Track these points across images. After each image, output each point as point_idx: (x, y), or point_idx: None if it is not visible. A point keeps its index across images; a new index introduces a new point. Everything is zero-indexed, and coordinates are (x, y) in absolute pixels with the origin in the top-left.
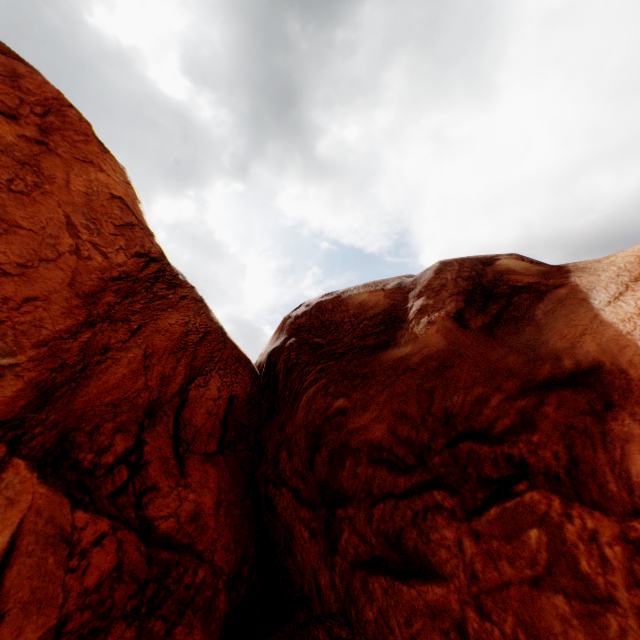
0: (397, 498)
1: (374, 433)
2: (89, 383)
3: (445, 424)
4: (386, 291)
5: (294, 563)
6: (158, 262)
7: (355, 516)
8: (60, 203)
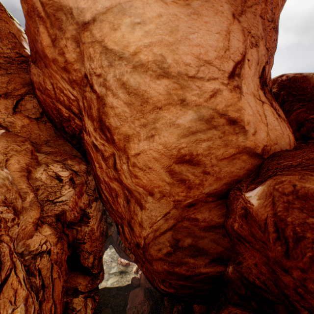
0: None
1: None
2: None
3: None
4: None
5: None
6: None
7: None
8: None
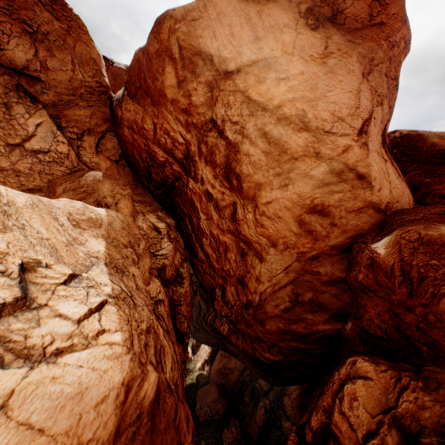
0: None
1: (442, 191)
2: None
3: None
4: None
5: None
6: None
7: None
8: None
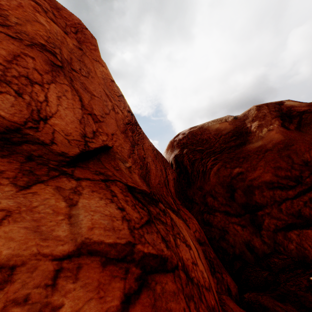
0: (291, 199)
1: (265, 178)
2: (150, 174)
3: (306, 166)
4: (229, 122)
5: (227, 243)
6: (132, 115)
7: (270, 212)
8: (98, 83)
